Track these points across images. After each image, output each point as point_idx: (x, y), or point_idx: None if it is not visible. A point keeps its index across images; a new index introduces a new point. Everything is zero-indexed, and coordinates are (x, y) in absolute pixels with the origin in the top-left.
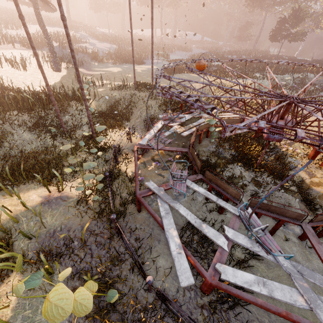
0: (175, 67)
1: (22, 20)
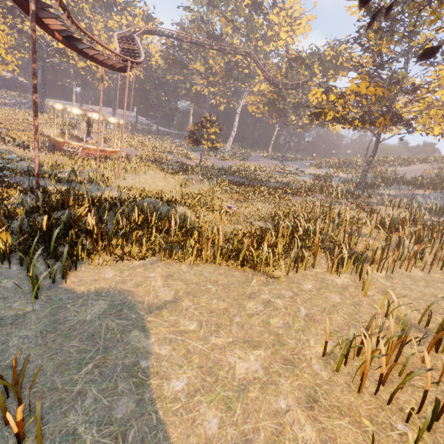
0: None
1: (36, 93)
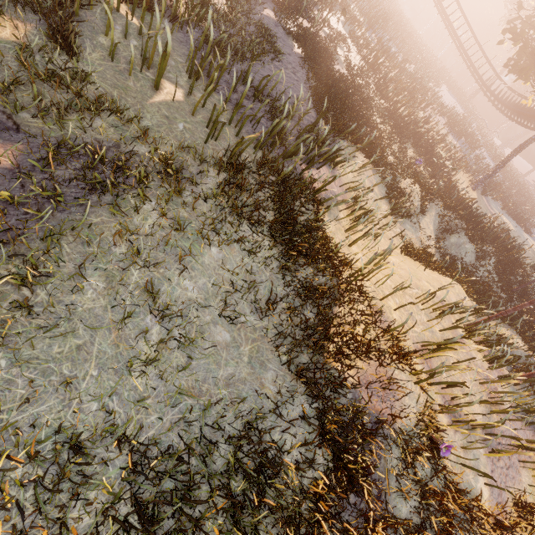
0: None
1: None
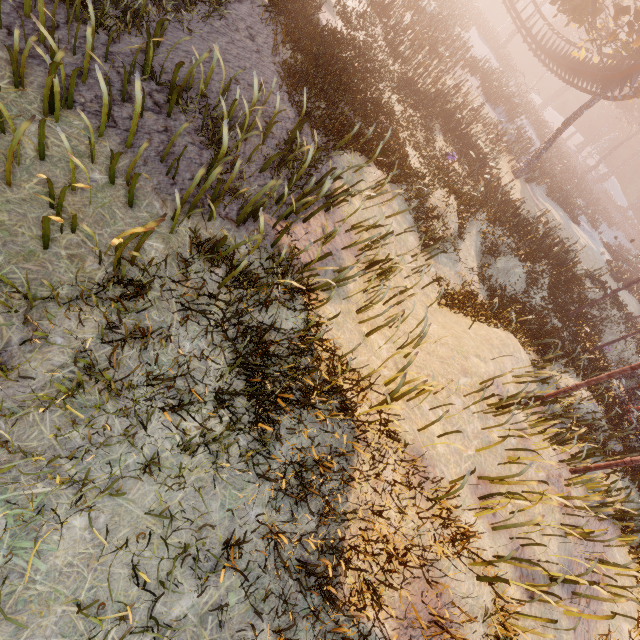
0: (623, 274)
1: None
